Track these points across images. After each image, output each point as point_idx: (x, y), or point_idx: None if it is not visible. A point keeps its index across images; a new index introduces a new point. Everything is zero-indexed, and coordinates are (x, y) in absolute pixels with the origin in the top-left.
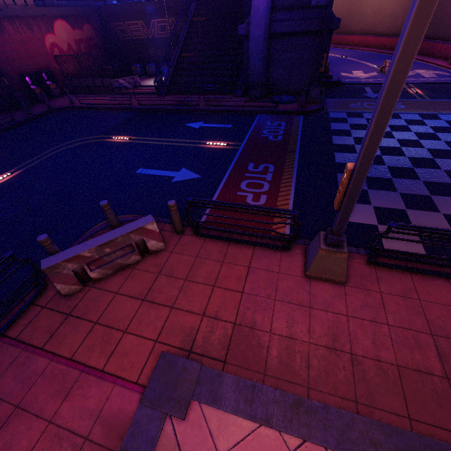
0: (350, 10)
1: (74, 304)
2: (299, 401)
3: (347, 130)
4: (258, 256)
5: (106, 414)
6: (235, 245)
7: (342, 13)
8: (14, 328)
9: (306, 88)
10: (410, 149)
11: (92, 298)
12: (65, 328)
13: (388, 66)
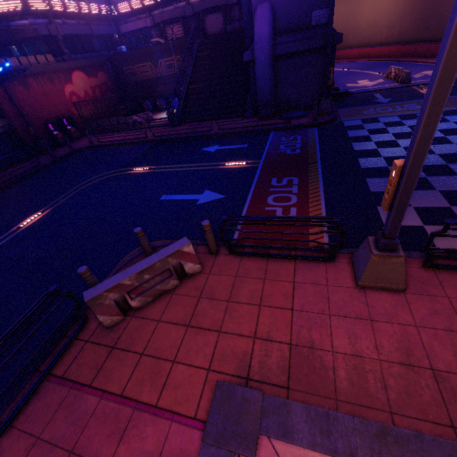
0: (345, 27)
1: (117, 335)
2: (384, 429)
3: (365, 135)
4: (302, 269)
5: (166, 456)
6: (274, 261)
7: (338, 30)
8: (59, 365)
9: (316, 101)
10: (438, 146)
11: (135, 328)
12: (111, 362)
13: (394, 72)
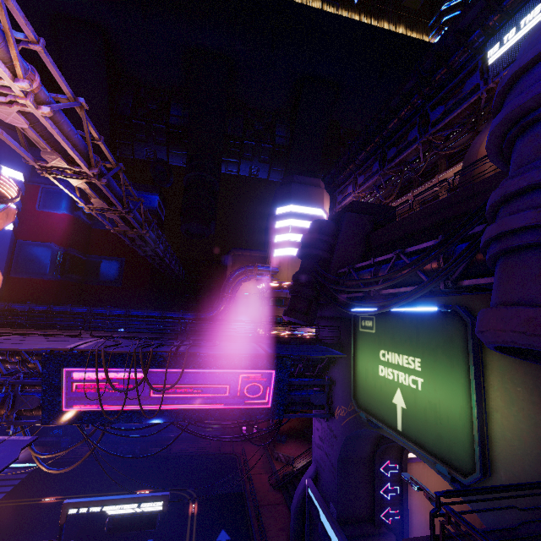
0: None
1: None
2: None
3: None
4: None
5: None
6: None
7: None
8: None
9: None
10: None
11: None
12: None
13: None
